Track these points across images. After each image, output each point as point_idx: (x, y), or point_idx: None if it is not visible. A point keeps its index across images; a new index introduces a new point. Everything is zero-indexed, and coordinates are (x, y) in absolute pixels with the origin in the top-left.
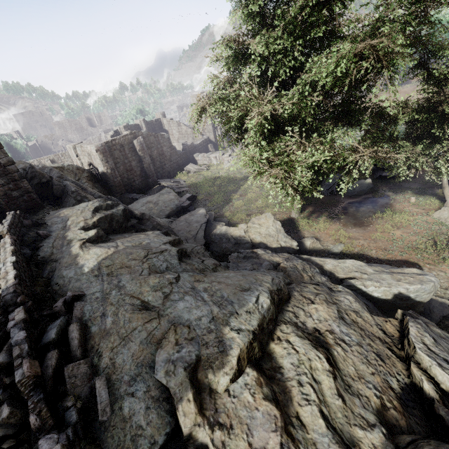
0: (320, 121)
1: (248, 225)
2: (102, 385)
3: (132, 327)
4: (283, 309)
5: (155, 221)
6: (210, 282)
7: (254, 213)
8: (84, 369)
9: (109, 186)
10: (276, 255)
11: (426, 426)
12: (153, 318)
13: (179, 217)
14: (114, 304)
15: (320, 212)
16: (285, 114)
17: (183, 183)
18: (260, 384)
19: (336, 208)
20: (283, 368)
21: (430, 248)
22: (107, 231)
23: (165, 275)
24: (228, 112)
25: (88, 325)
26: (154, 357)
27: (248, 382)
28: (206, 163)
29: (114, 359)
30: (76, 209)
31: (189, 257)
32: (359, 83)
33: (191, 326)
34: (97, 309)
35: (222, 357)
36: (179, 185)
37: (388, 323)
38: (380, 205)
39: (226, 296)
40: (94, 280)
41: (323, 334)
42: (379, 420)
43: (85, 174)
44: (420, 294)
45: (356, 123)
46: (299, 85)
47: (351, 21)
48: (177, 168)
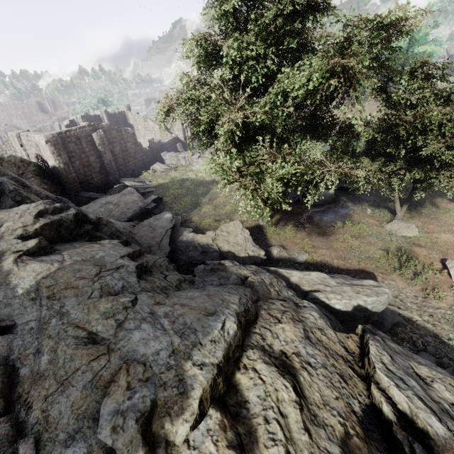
0: (290, 132)
1: (216, 233)
2: (29, 450)
3: (74, 367)
4: (250, 331)
5: (114, 226)
6: (172, 305)
7: (222, 219)
8: (5, 429)
9: (62, 182)
10: (244, 267)
11: (386, 450)
12: (101, 354)
13: (143, 220)
14: (52, 337)
15: (287, 220)
16: (256, 123)
17: (148, 183)
18: (224, 427)
19: (302, 217)
20: (248, 403)
21: (383, 258)
22: (53, 240)
23: (120, 298)
24: (198, 114)
25: (16, 366)
26: (100, 406)
27: (210, 426)
28: (174, 163)
29: (47, 411)
30: (13, 212)
31: (150, 272)
32: (327, 99)
33: (147, 363)
34: (30, 343)
35: (181, 400)
36: (144, 185)
37: (349, 340)
38: (341, 215)
39: (189, 323)
40: (29, 304)
41: (290, 357)
42: (343, 452)
43: (32, 167)
44: (376, 305)
45: (322, 137)
46: (271, 95)
47: (320, 37)
48: (142, 166)
